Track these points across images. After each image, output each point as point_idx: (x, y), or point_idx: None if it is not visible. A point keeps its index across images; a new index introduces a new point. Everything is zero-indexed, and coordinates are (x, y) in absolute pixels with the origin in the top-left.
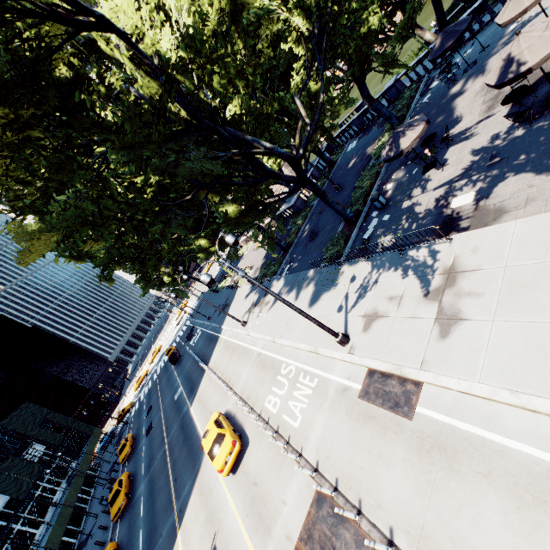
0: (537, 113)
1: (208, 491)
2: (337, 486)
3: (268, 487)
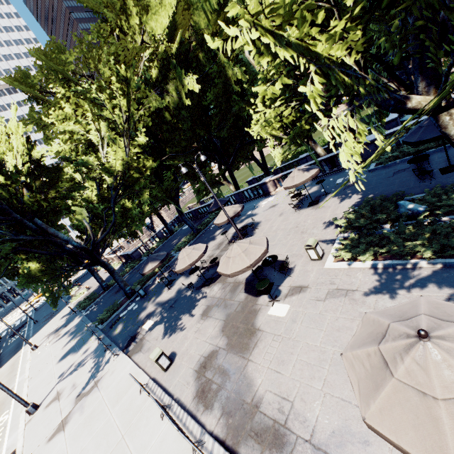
0: (199, 286)
1: None
2: None
3: None
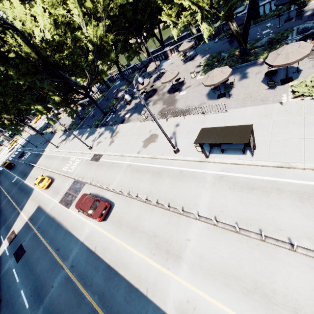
0: (146, 99)
1: (36, 197)
2: (79, 178)
3: (60, 186)
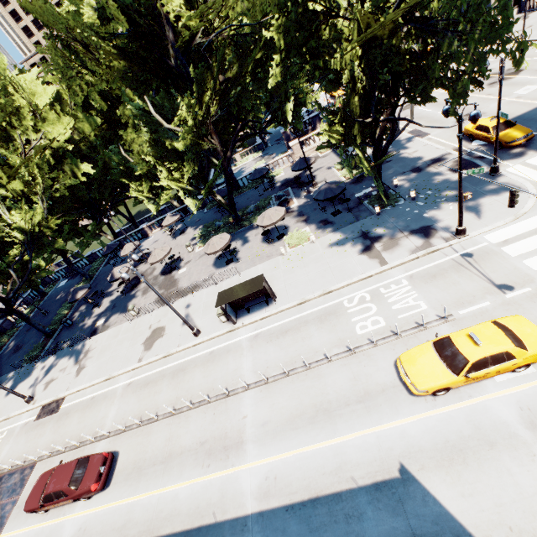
0: (129, 291)
1: None
2: (14, 464)
3: None
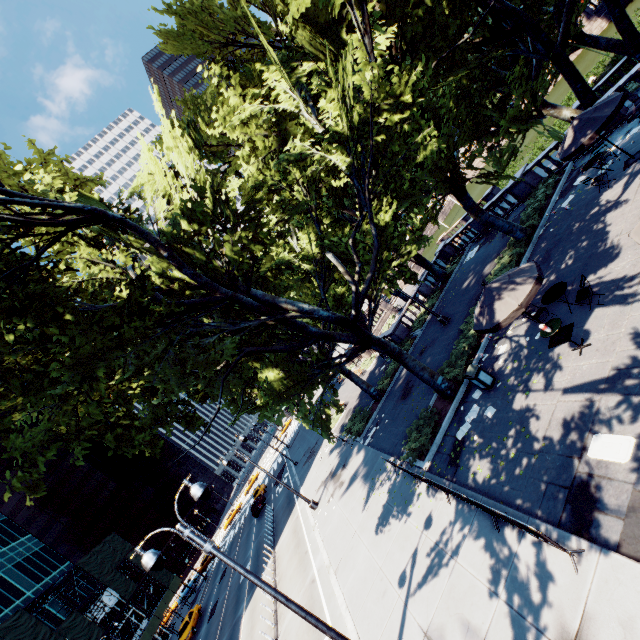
0: None
1: None
2: None
3: None
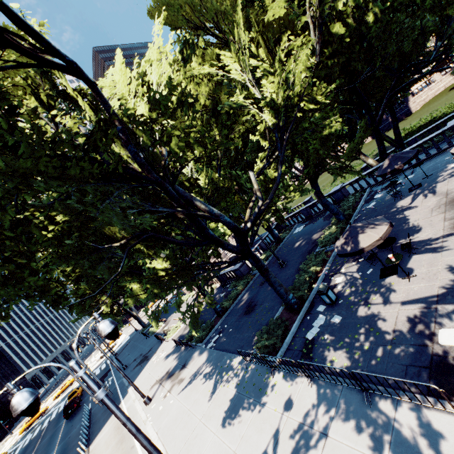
0: None
1: None
2: None
3: None
